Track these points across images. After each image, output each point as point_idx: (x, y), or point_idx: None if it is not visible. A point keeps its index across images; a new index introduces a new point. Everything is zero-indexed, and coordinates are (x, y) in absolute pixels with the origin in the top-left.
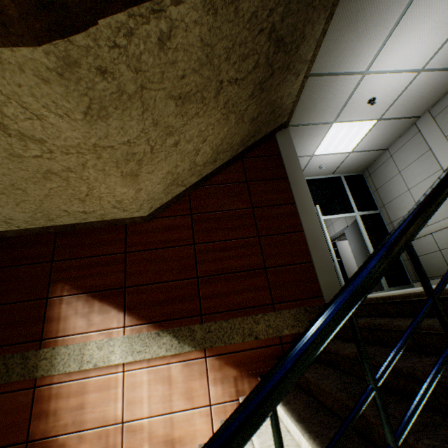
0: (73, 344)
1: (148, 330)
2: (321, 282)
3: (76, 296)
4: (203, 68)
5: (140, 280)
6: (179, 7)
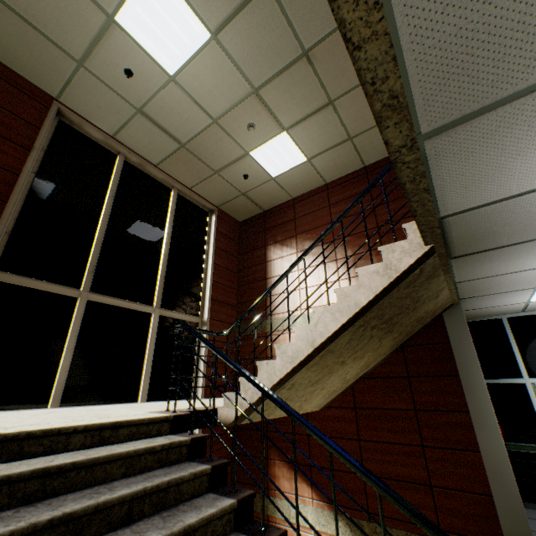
0: (284, 500)
1: (328, 509)
2: (503, 527)
3: (282, 462)
4: (322, 370)
5: (319, 462)
6: (293, 379)
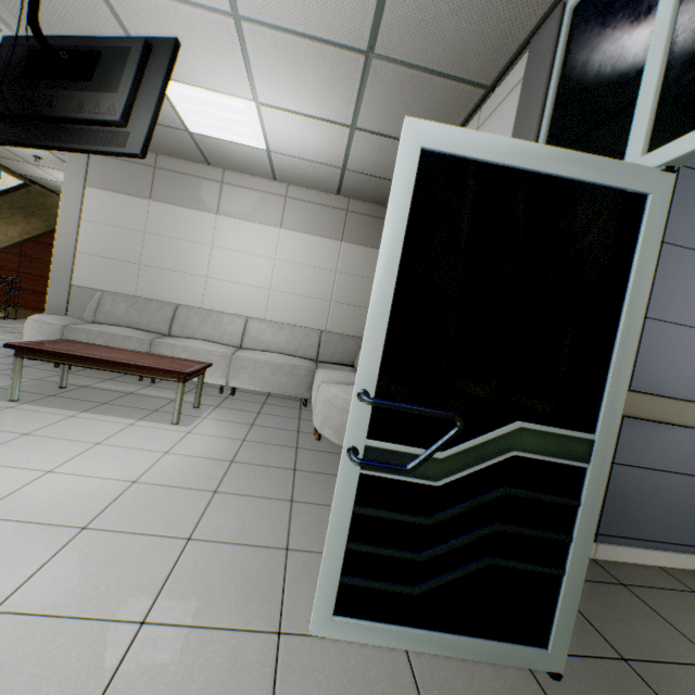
0: None
1: None
2: None
3: None
4: None
5: None
6: None
